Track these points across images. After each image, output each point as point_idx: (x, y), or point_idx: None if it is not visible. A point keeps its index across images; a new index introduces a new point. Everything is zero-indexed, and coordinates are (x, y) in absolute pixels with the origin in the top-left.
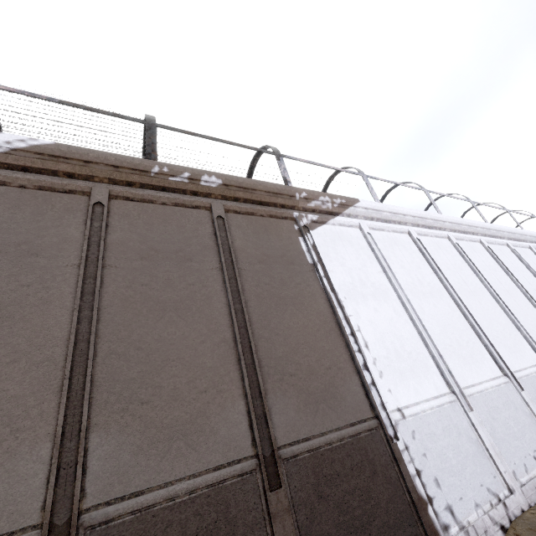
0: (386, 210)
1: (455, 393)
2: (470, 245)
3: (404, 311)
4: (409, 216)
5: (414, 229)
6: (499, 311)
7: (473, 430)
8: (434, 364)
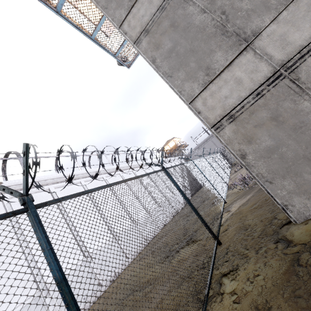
0: (29, 182)
1: (41, 290)
2: (95, 182)
3: (21, 250)
4: (49, 180)
5: (54, 185)
6: (98, 217)
7: (46, 308)
8: (32, 278)
